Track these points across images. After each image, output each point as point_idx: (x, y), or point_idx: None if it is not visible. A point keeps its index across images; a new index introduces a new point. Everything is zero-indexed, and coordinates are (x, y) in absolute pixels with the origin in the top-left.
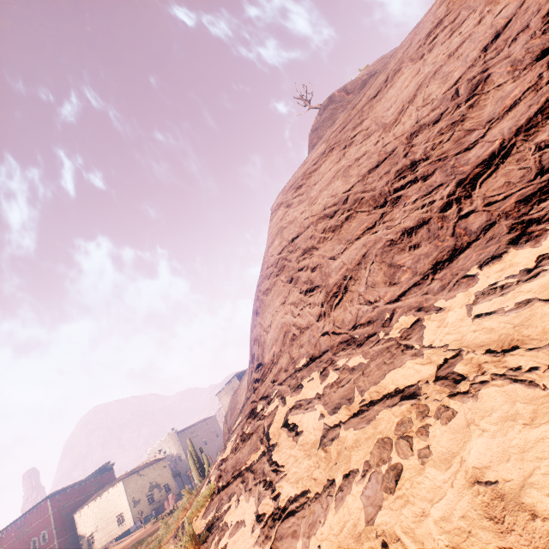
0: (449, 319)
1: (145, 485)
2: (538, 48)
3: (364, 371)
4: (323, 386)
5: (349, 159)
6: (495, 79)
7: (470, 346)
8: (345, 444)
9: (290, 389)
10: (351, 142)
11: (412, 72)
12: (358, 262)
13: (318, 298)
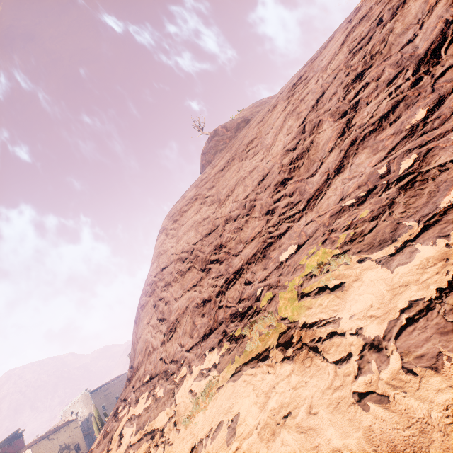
0: (186, 385)
1: (54, 449)
2: (268, 206)
3: (158, 404)
4: (144, 407)
5: (201, 215)
6: (256, 210)
7: (178, 412)
8: None
9: (135, 400)
10: (205, 201)
11: (237, 168)
12: (183, 310)
13: (164, 328)
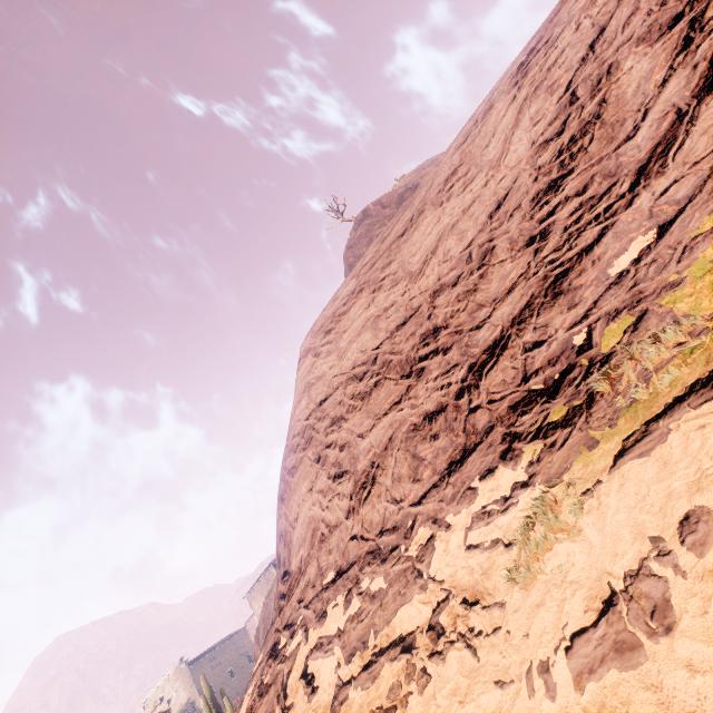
0: (450, 545)
1: None
2: (527, 233)
3: (382, 602)
4: (346, 618)
5: (378, 307)
6: (499, 253)
7: (457, 588)
8: (351, 711)
9: (315, 617)
10: (380, 286)
11: (433, 218)
12: (385, 446)
13: (347, 487)
